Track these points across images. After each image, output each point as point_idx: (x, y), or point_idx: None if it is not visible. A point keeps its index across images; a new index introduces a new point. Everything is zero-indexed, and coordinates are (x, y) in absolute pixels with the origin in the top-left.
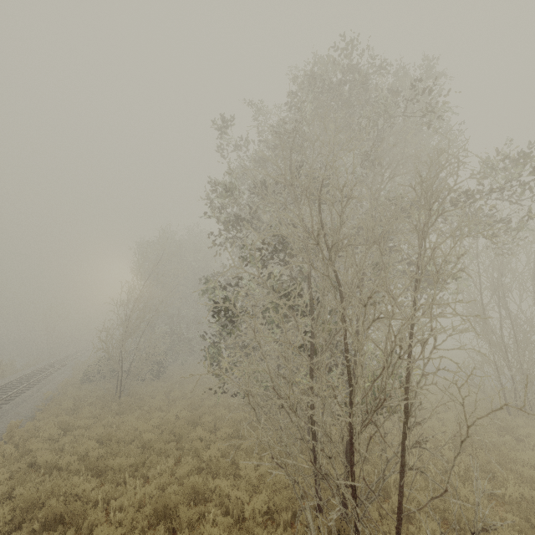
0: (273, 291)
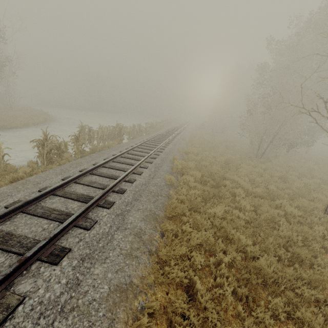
0: (265, 106)
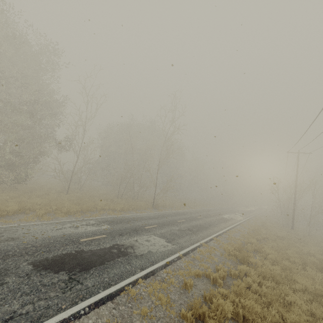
0: None
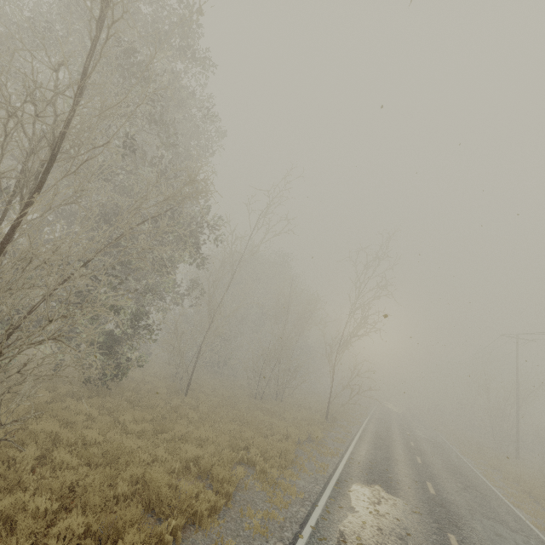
0: None
